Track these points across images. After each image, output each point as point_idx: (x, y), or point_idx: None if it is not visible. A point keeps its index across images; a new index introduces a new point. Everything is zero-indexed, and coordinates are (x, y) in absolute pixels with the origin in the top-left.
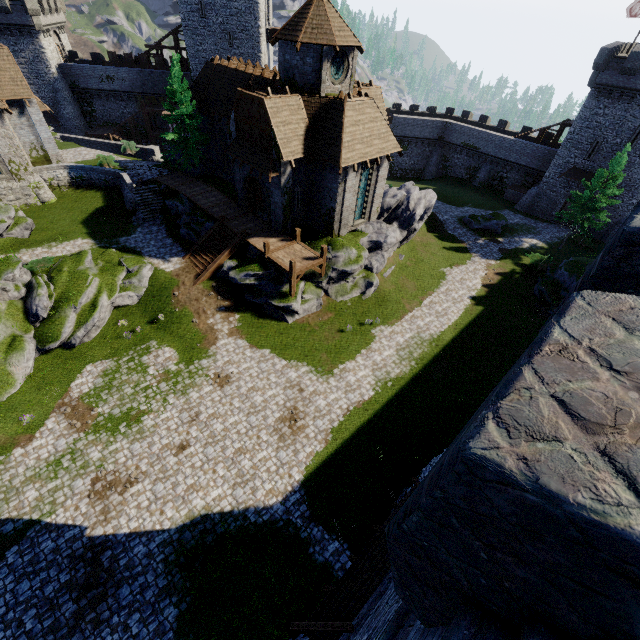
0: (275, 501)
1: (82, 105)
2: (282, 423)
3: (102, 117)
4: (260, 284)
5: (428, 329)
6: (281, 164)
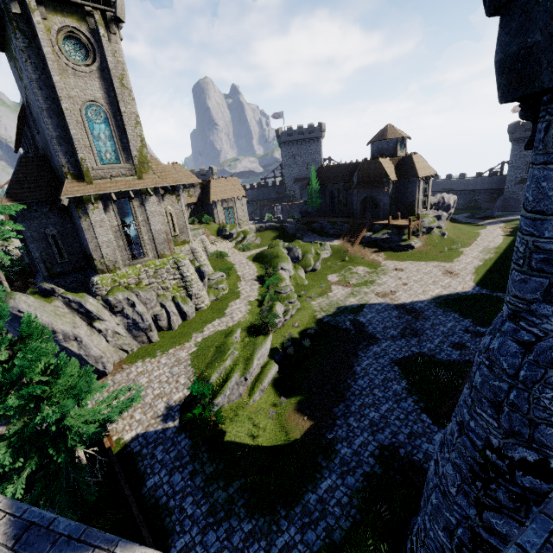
0: (468, 290)
1: None
2: (445, 274)
3: None
4: (391, 237)
5: (489, 246)
6: (389, 183)
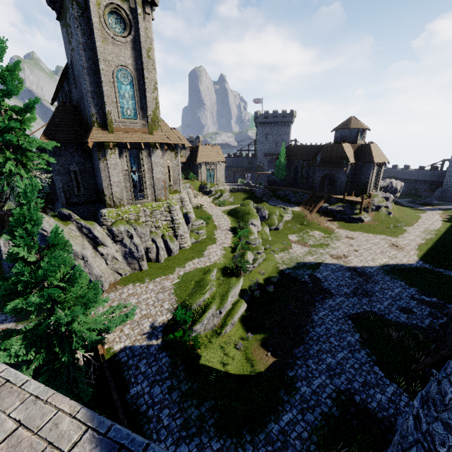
0: (413, 263)
1: None
2: (392, 246)
3: None
4: (344, 210)
5: (430, 228)
6: (348, 165)
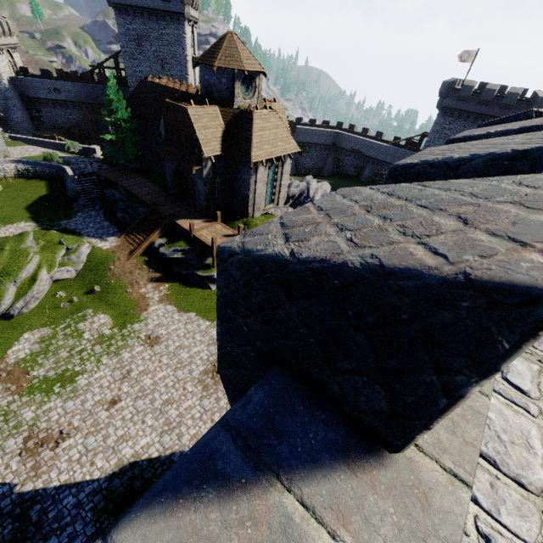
0: None
1: (31, 111)
2: (206, 375)
3: (49, 121)
4: (187, 258)
5: None
6: (203, 159)
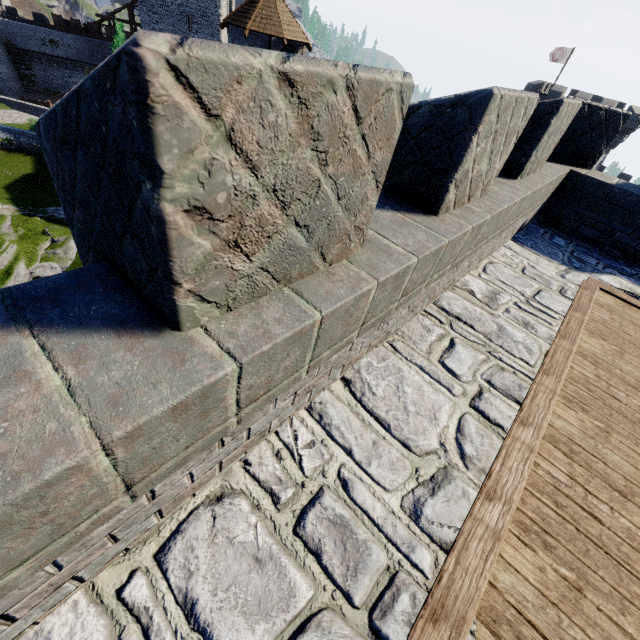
0: None
1: (19, 67)
2: None
3: (42, 83)
4: None
5: None
6: None
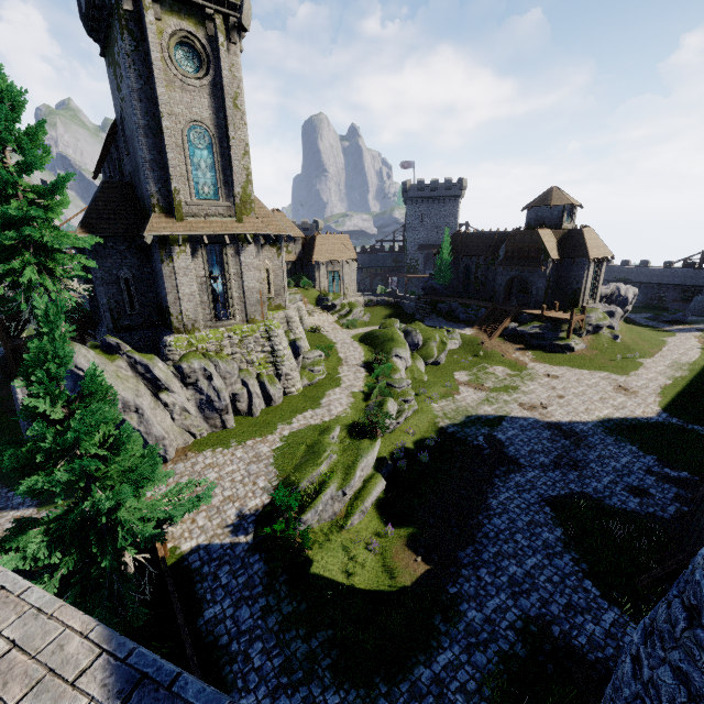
0: (651, 416)
1: None
2: (618, 390)
3: None
4: (543, 332)
5: (680, 360)
6: (548, 262)
